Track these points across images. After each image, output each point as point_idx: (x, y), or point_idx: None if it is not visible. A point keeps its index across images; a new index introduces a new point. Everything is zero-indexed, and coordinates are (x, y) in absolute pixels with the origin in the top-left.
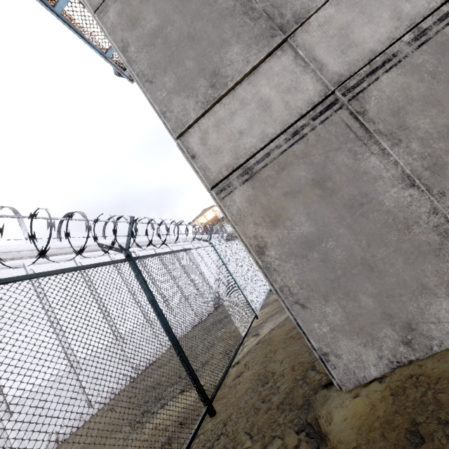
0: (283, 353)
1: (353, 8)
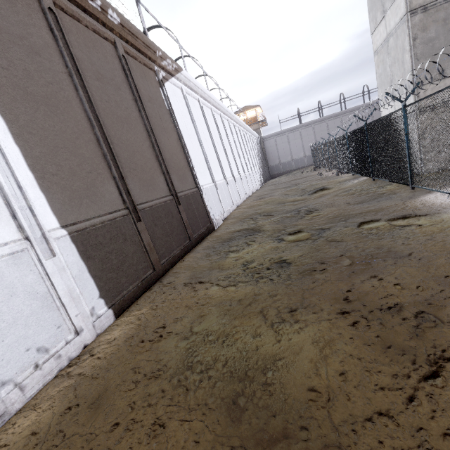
0: None
1: None
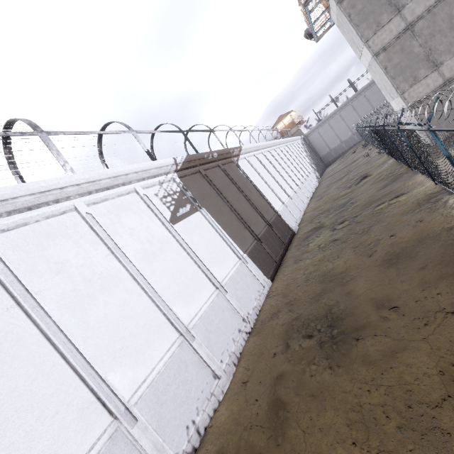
0: None
1: None
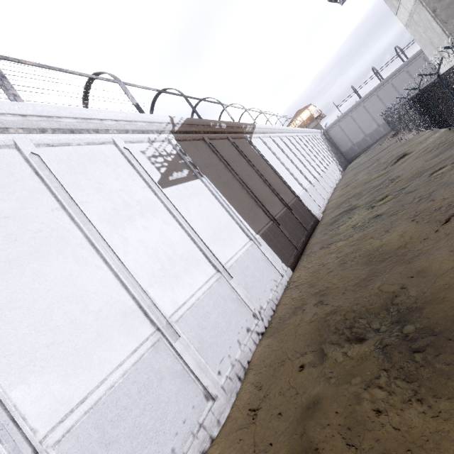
0: None
1: None
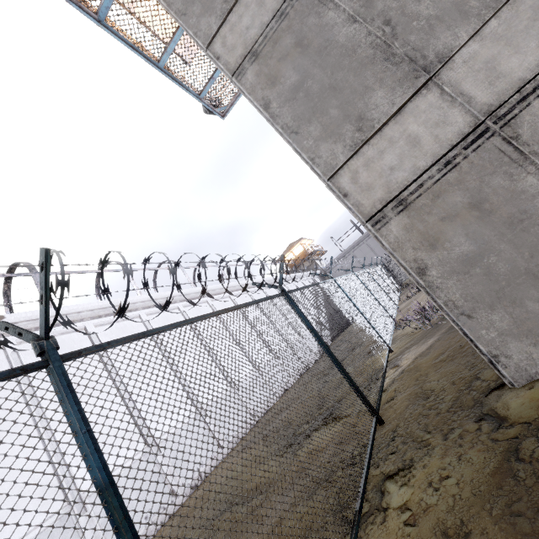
0: (436, 375)
1: (498, 41)
